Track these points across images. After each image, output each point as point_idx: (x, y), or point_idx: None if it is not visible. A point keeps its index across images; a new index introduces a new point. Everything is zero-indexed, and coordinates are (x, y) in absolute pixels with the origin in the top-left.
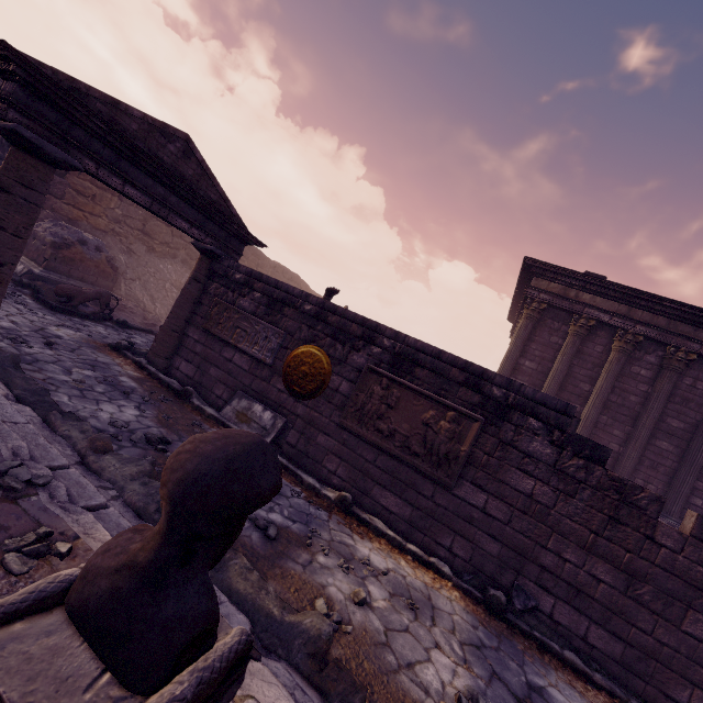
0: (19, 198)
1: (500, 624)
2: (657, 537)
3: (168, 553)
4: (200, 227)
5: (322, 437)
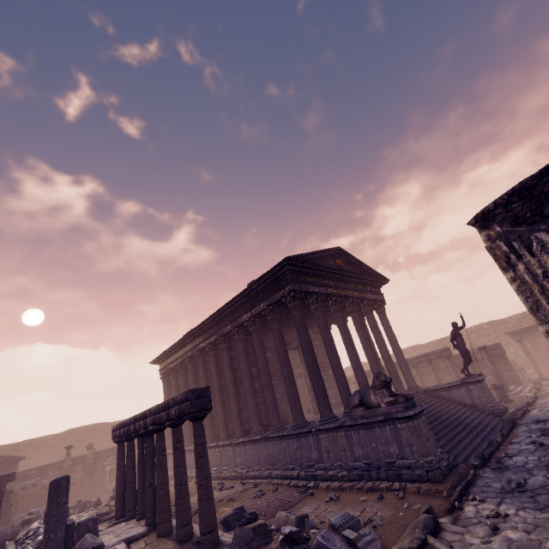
0: None
1: None
2: None
3: None
4: None
5: None
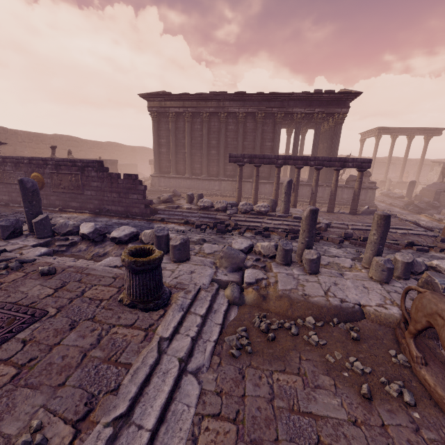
0: None
1: (98, 216)
2: (119, 182)
3: None
4: None
5: (52, 197)
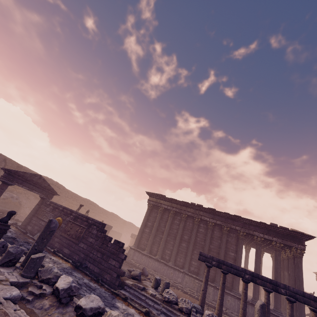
0: (0, 191)
1: (76, 269)
2: (108, 245)
3: (6, 216)
4: (41, 192)
5: (56, 239)
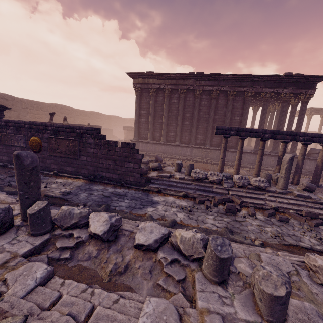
0: None
1: (92, 182)
2: (116, 150)
3: None
4: None
5: (48, 161)
